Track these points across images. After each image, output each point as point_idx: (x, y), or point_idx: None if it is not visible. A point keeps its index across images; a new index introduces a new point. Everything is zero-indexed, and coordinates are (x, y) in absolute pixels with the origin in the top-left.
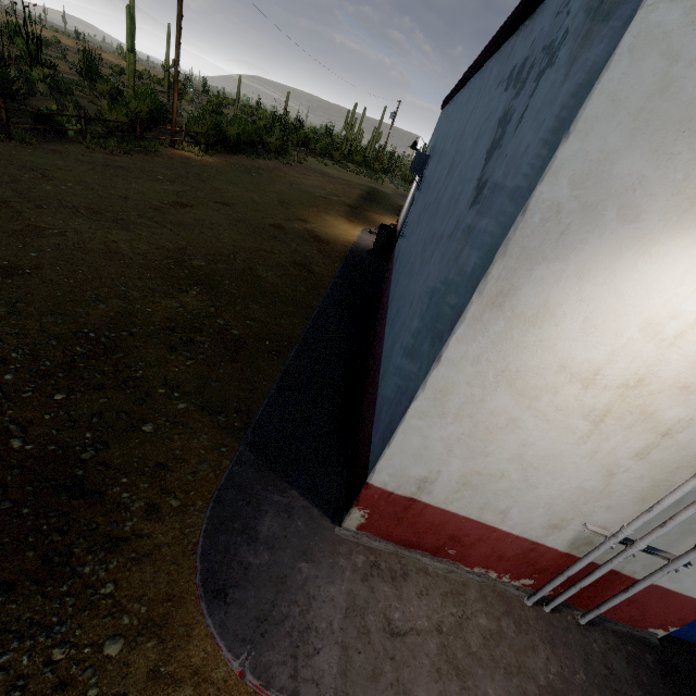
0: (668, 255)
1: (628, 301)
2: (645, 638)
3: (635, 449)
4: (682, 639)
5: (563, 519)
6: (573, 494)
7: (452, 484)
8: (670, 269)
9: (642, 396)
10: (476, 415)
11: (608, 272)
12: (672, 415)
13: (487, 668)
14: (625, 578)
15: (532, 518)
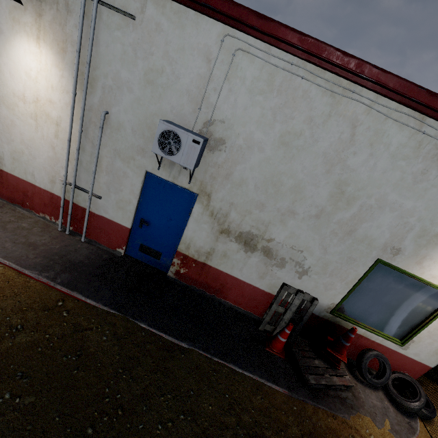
0: (17, 45)
1: (17, 64)
2: (114, 253)
3: (54, 133)
4: (137, 260)
5: (53, 176)
6: (48, 161)
7: (10, 159)
8: (20, 51)
9: (42, 106)
10: (1, 120)
11: (6, 52)
12: (55, 115)
13: (7, 231)
14: (90, 212)
15: (43, 177)
